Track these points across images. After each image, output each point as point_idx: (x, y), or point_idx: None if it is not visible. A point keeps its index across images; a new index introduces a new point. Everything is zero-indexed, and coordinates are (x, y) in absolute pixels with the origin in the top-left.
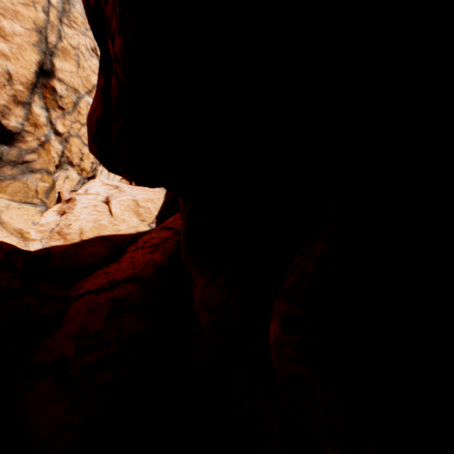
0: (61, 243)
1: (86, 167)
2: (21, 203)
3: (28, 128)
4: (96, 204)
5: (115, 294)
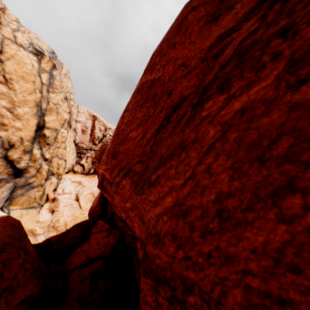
0: (55, 234)
1: (60, 172)
2: (28, 209)
3: (30, 164)
4: (72, 203)
5: (92, 268)
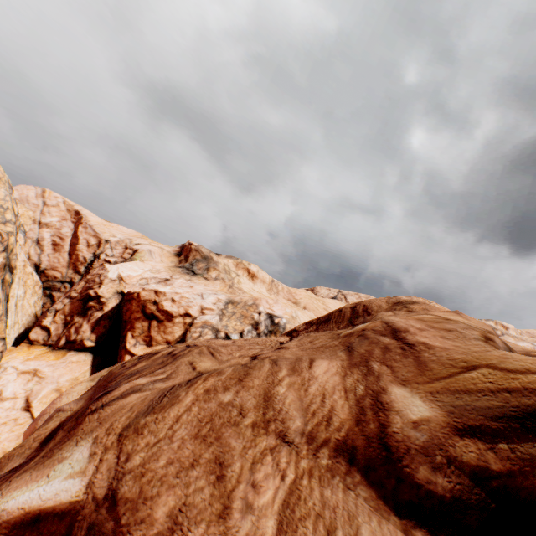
0: None
1: None
2: None
3: None
4: (17, 417)
5: None
